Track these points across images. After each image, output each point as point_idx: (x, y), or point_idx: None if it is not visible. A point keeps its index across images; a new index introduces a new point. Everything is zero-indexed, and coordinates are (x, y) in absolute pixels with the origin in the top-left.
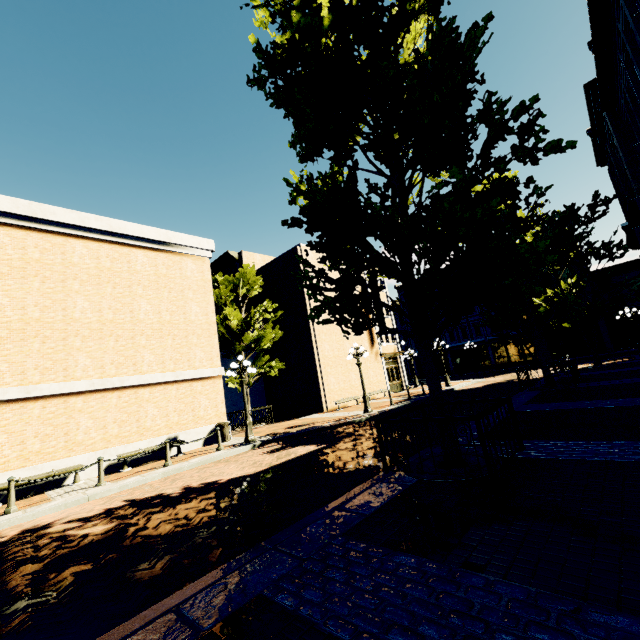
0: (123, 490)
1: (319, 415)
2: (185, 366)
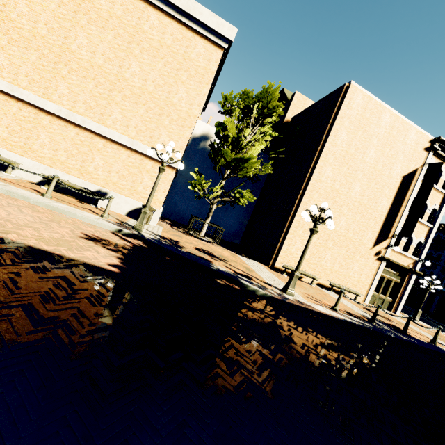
0: None
1: (254, 264)
2: (145, 140)
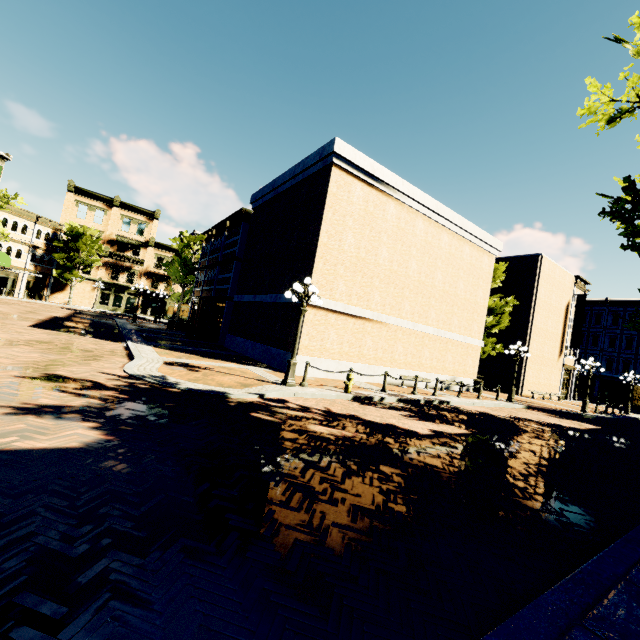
0: (482, 406)
1: (522, 397)
2: (468, 333)
